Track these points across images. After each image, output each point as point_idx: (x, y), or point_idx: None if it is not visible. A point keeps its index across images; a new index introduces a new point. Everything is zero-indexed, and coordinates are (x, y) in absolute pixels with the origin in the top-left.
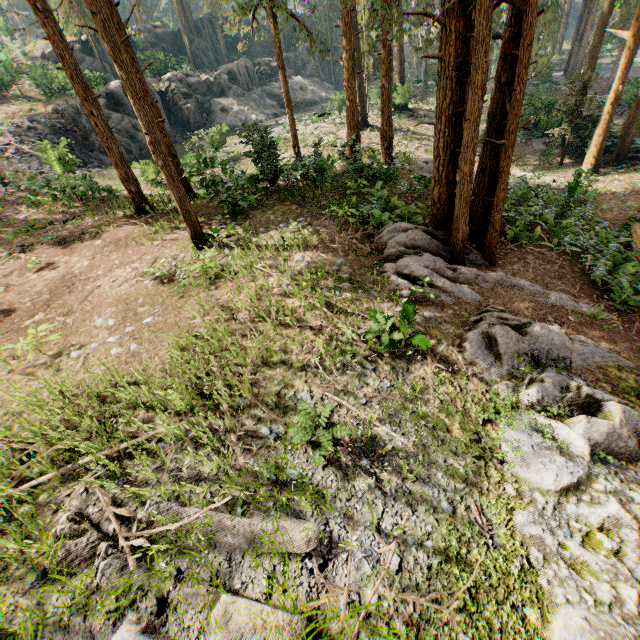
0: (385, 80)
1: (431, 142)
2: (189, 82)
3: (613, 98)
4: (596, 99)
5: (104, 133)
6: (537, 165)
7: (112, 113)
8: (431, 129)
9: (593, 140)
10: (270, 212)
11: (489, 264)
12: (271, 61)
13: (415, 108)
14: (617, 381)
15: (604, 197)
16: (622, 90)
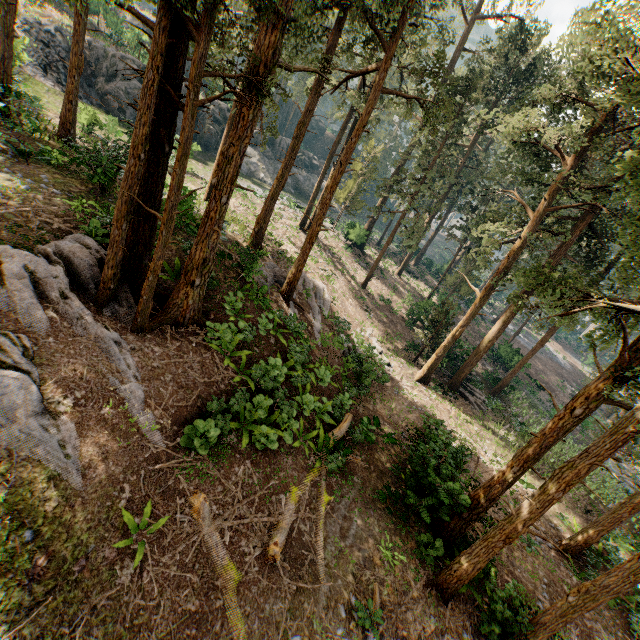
0: (276, 182)
1: (343, 276)
2: (227, 116)
3: (455, 332)
4: (494, 346)
5: (2, 32)
6: (398, 349)
7: (134, 79)
8: (359, 272)
9: (433, 355)
10: (58, 176)
11: (131, 327)
12: (315, 159)
13: (369, 255)
14: (23, 484)
15: (403, 400)
16: (505, 349)
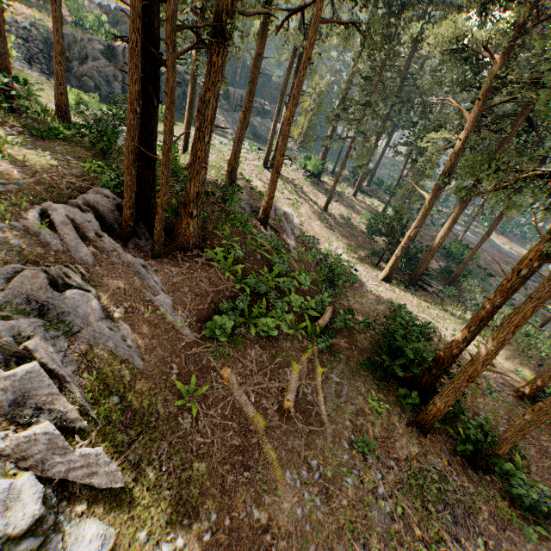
0: (240, 125)
1: (306, 203)
2: (185, 77)
3: (410, 234)
4: (446, 245)
5: None
6: (362, 257)
7: (103, 58)
8: (319, 198)
9: (392, 256)
10: (67, 147)
11: (151, 255)
12: (266, 104)
13: (326, 182)
14: (104, 367)
15: (372, 296)
16: (455, 246)
